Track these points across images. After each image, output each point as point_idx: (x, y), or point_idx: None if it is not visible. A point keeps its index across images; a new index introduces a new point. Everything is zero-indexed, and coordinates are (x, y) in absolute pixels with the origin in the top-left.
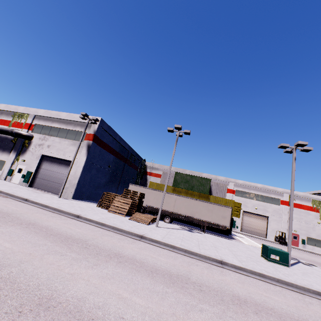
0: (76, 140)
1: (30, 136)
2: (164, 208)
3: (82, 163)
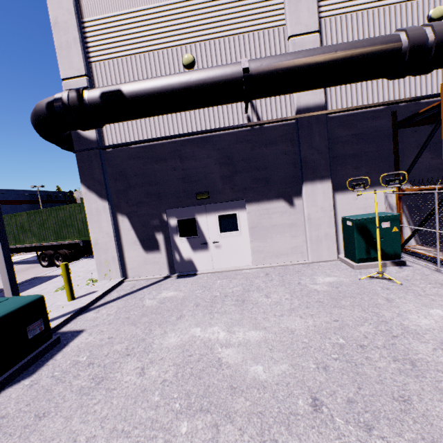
0: None
1: None
2: None
3: None
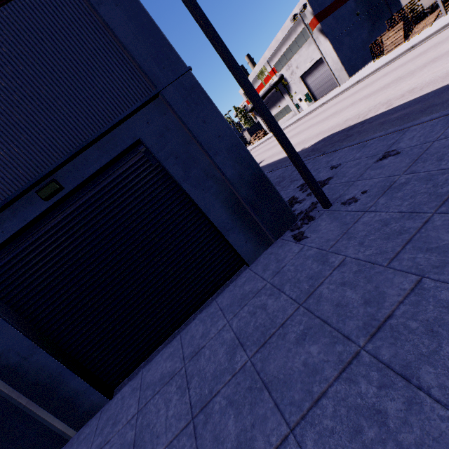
0: (308, 39)
1: (281, 76)
2: None
3: (330, 49)
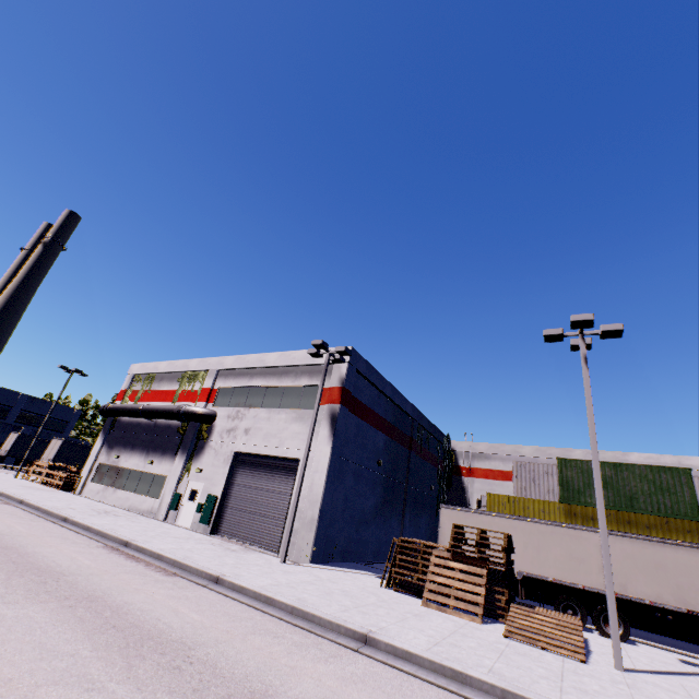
0: (304, 408)
1: (211, 414)
2: (569, 578)
3: (324, 462)
